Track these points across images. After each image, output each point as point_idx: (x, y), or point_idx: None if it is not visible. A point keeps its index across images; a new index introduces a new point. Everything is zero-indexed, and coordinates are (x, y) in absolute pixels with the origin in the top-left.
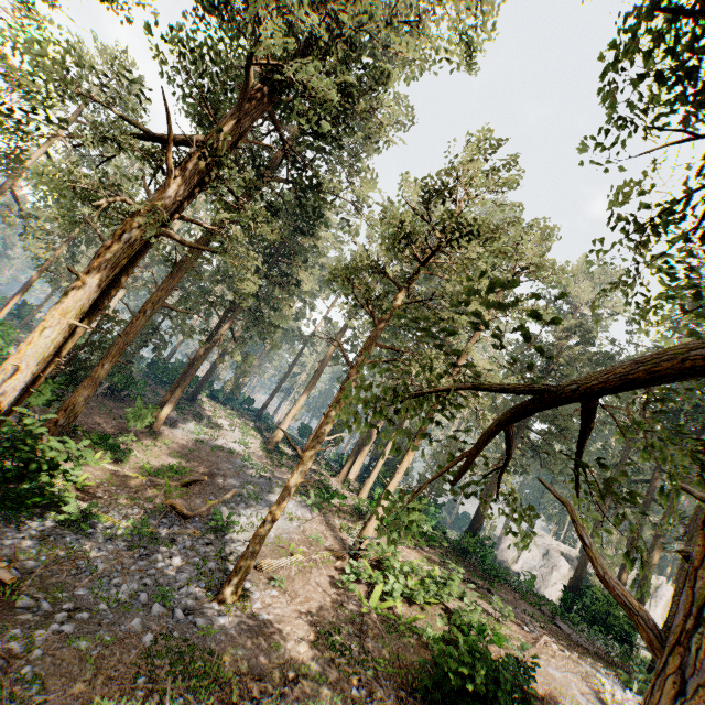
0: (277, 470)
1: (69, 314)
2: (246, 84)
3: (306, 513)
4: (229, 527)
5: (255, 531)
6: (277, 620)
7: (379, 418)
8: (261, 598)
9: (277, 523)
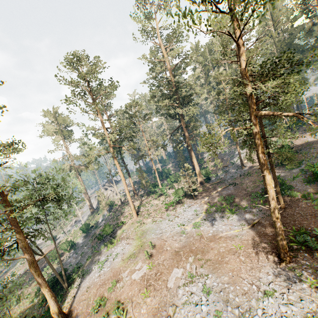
0: (231, 148)
1: (194, 157)
2: (180, 114)
3: (245, 150)
4: (234, 162)
5: (239, 160)
6: (252, 165)
7: (241, 148)
8: (248, 165)
9: (241, 156)
